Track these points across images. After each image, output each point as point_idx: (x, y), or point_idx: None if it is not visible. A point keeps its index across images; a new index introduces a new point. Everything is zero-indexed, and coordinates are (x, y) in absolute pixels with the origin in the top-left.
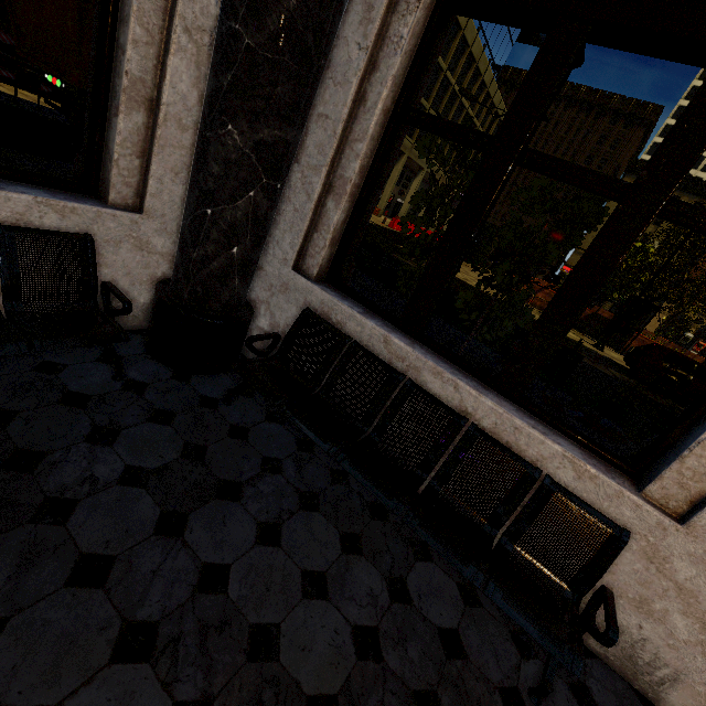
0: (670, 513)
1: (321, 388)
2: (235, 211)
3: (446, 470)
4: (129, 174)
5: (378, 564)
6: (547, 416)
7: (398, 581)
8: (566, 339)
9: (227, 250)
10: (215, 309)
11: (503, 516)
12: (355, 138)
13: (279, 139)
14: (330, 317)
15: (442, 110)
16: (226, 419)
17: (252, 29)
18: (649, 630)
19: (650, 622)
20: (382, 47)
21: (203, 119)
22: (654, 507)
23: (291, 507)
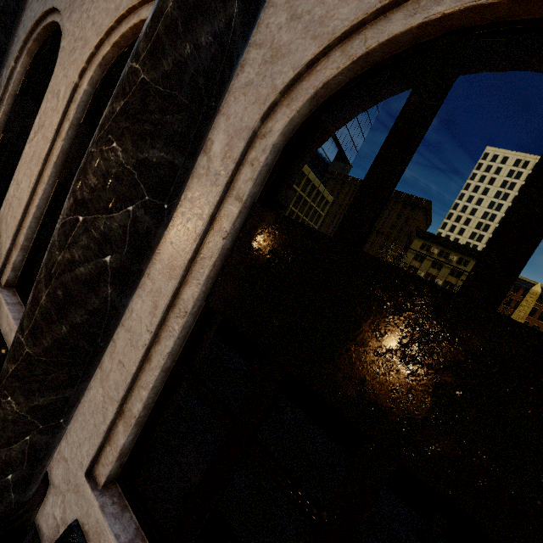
0: None
1: None
2: None
3: None
4: None
5: None
6: None
7: None
8: None
9: None
10: None
11: None
12: None
13: None
14: None
15: None
16: None
17: None
18: None
19: None
20: None
21: None
22: None
23: None
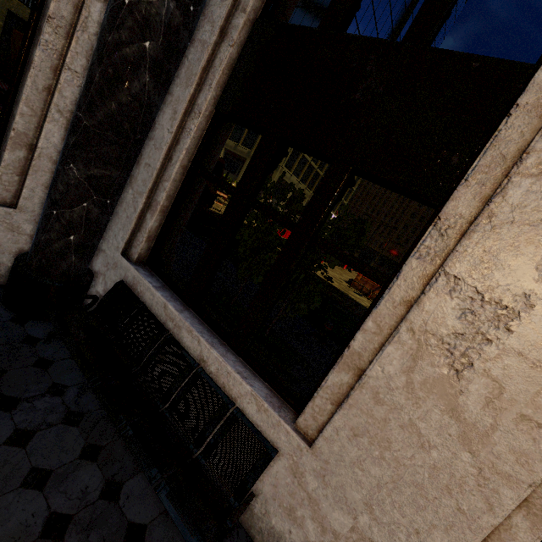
0: (309, 439)
1: (115, 336)
2: (73, 213)
3: (177, 400)
4: (10, 184)
5: (106, 469)
6: (256, 366)
7: (116, 484)
8: None
9: (66, 237)
10: (55, 275)
11: (204, 437)
12: (165, 179)
13: (106, 175)
14: (137, 287)
15: (320, 163)
16: (39, 353)
17: (88, 117)
18: (295, 534)
19: (295, 527)
20: (182, 133)
21: (59, 159)
22: (297, 434)
23: (54, 421)
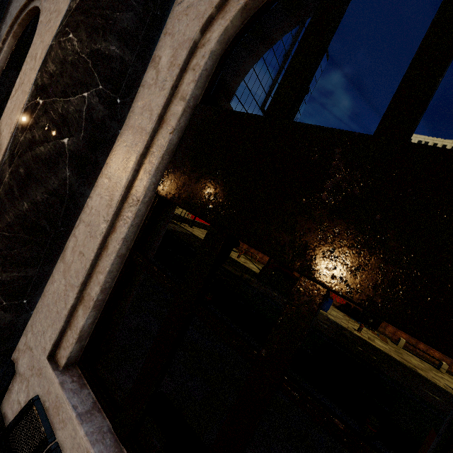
0: None
1: None
2: None
3: None
4: None
5: None
6: None
7: None
8: (239, 264)
9: None
10: None
11: None
12: None
13: None
14: None
15: None
16: None
17: None
18: None
19: None
20: None
21: None
22: None
23: None
